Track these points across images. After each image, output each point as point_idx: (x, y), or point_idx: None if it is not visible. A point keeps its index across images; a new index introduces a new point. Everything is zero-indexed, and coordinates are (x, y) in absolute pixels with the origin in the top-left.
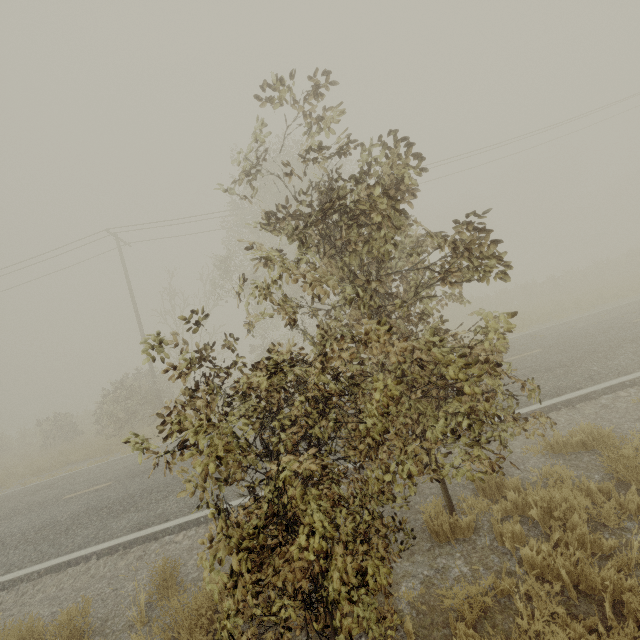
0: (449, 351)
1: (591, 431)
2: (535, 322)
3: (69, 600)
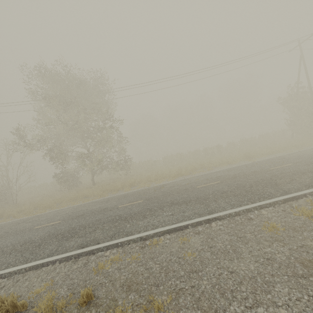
0: None
1: (12, 301)
2: (184, 174)
3: None
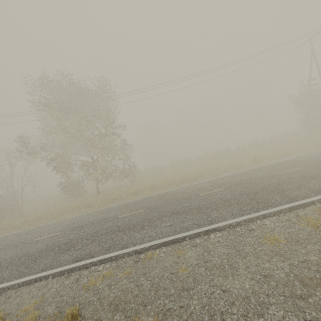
0: None
1: None
2: (189, 180)
3: None
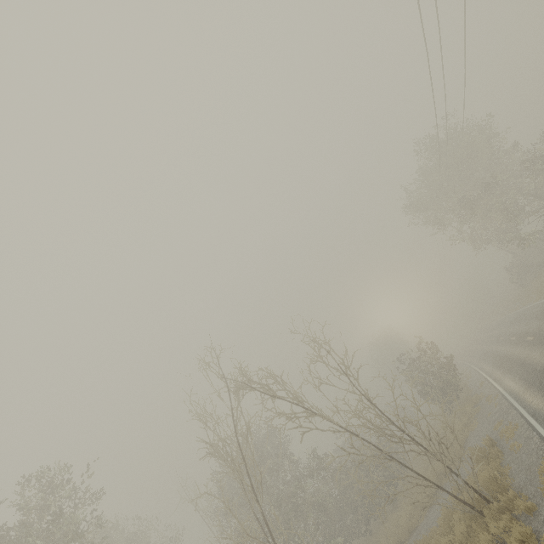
0: (429, 389)
1: (473, 399)
2: None
3: (471, 380)
